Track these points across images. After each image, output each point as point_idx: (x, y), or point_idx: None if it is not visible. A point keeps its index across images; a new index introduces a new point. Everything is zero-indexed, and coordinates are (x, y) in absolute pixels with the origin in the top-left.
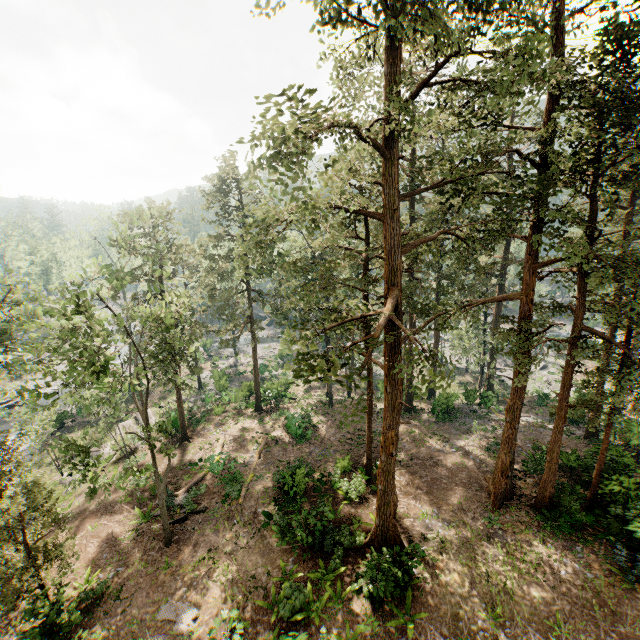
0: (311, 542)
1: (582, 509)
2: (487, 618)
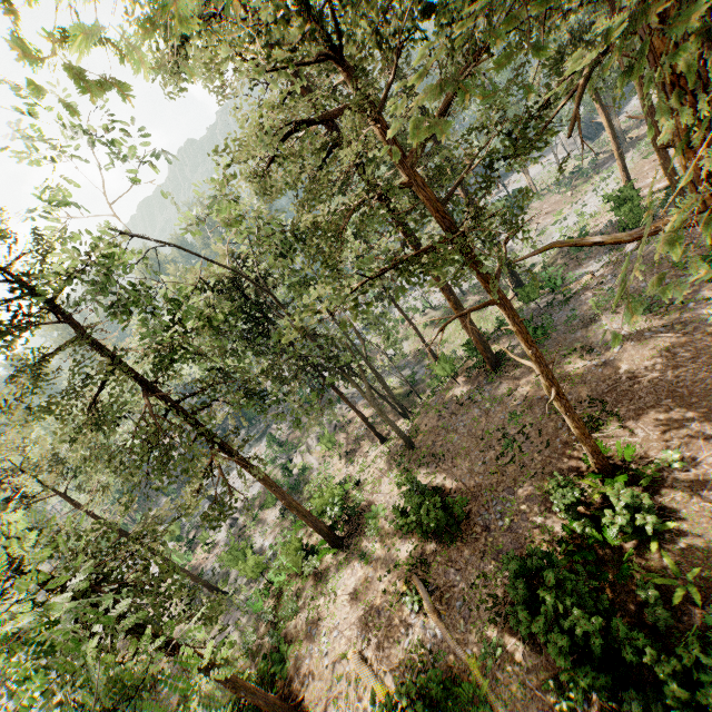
0: None
1: None
2: None
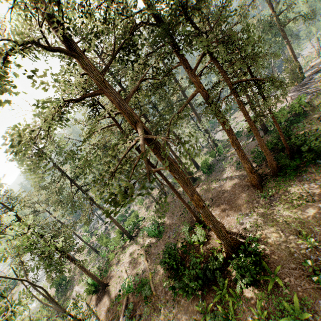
0: (202, 282)
1: (290, 160)
2: (303, 241)
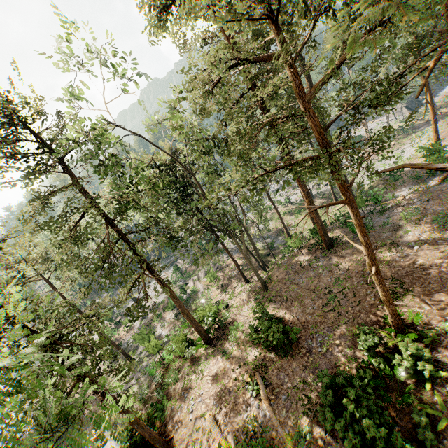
0: None
1: None
2: None
